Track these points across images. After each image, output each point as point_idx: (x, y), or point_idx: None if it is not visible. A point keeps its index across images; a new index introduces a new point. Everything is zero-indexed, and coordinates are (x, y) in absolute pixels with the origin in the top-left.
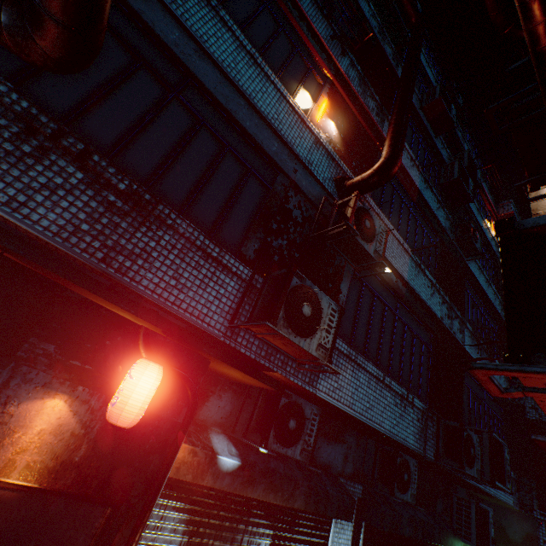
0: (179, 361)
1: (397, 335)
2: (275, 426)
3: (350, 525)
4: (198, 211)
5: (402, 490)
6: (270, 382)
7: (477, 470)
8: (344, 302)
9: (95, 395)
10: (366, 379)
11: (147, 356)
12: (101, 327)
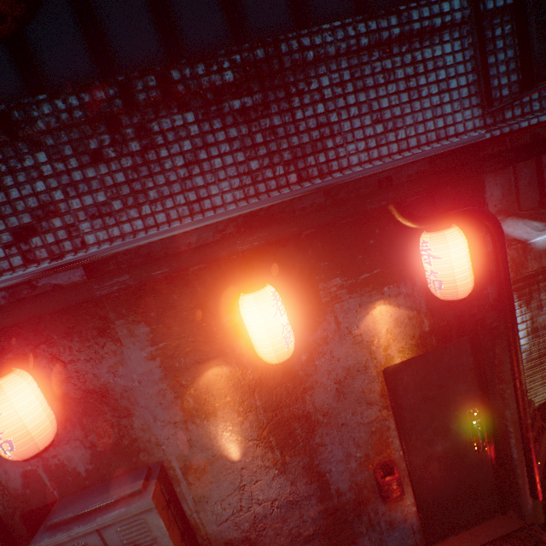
0: (447, 201)
1: None
2: None
3: None
4: None
5: None
6: None
7: None
8: None
9: (400, 285)
10: None
11: (416, 225)
12: (353, 236)
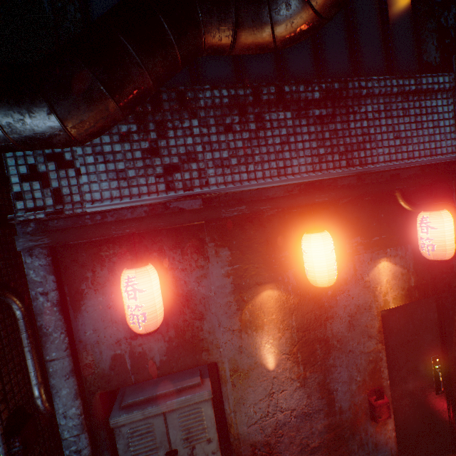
0: (430, 196)
1: None
2: None
3: None
4: (365, 58)
5: None
6: None
7: None
8: None
9: (398, 249)
10: None
11: (412, 208)
12: (371, 209)
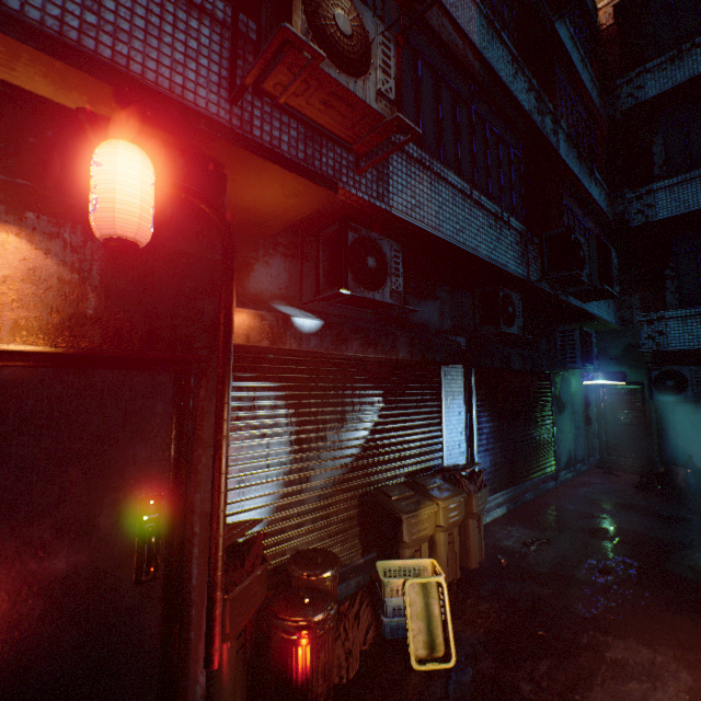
0: (176, 173)
1: (478, 139)
2: (351, 267)
3: (459, 375)
4: None
5: (508, 323)
6: (324, 184)
7: (586, 276)
8: None
9: (64, 226)
10: (449, 195)
11: None
12: (0, 112)
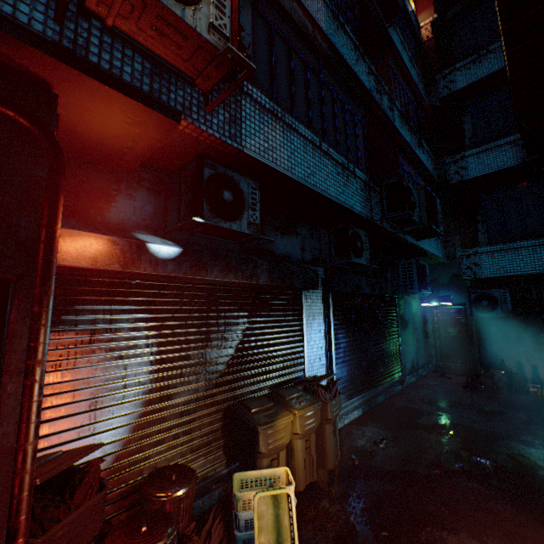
0: None
1: (327, 105)
2: (207, 199)
3: (319, 299)
4: None
5: (357, 255)
6: (164, 112)
7: (417, 216)
8: (251, 45)
9: None
10: (301, 144)
11: None
12: None
